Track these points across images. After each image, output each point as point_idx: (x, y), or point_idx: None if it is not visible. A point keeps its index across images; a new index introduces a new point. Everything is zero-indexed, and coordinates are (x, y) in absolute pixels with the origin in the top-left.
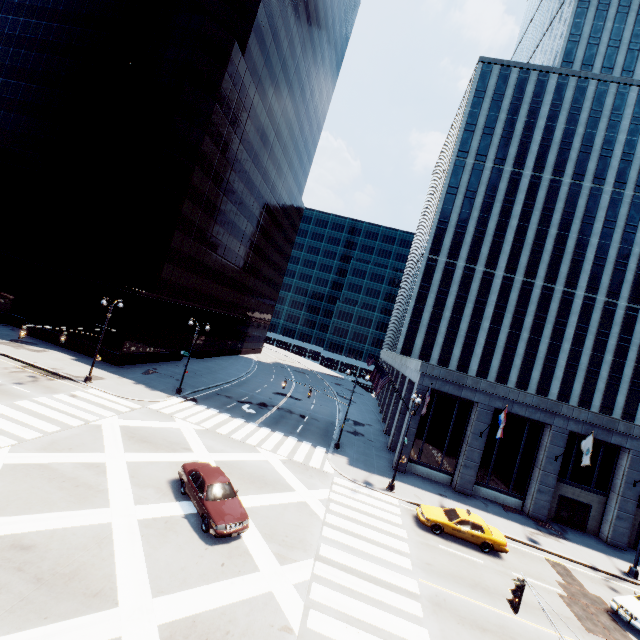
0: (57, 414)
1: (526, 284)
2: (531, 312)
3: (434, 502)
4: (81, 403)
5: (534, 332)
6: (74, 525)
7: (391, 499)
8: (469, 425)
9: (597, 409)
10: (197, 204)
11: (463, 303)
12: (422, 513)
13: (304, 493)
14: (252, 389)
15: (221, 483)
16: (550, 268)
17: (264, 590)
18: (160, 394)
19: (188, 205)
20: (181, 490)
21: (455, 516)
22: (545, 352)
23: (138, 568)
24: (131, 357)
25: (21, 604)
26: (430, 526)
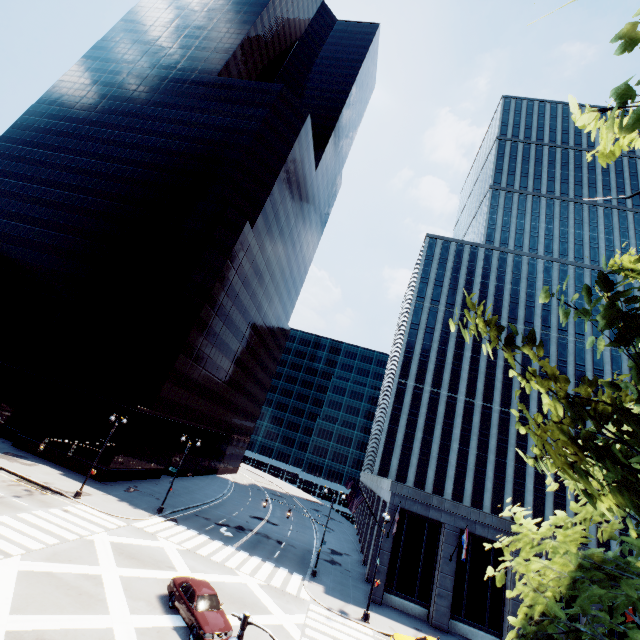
0: (55, 527)
1: (485, 408)
2: (494, 434)
3: (409, 635)
4: (73, 518)
5: (499, 454)
6: (83, 627)
7: (366, 629)
8: (439, 548)
9: None
10: (201, 332)
11: (432, 424)
12: None
13: (281, 616)
14: (229, 511)
15: (209, 594)
16: (503, 394)
17: None
18: (143, 512)
19: (194, 333)
20: (169, 604)
21: None
22: (512, 475)
23: None
24: (116, 473)
25: None
26: None
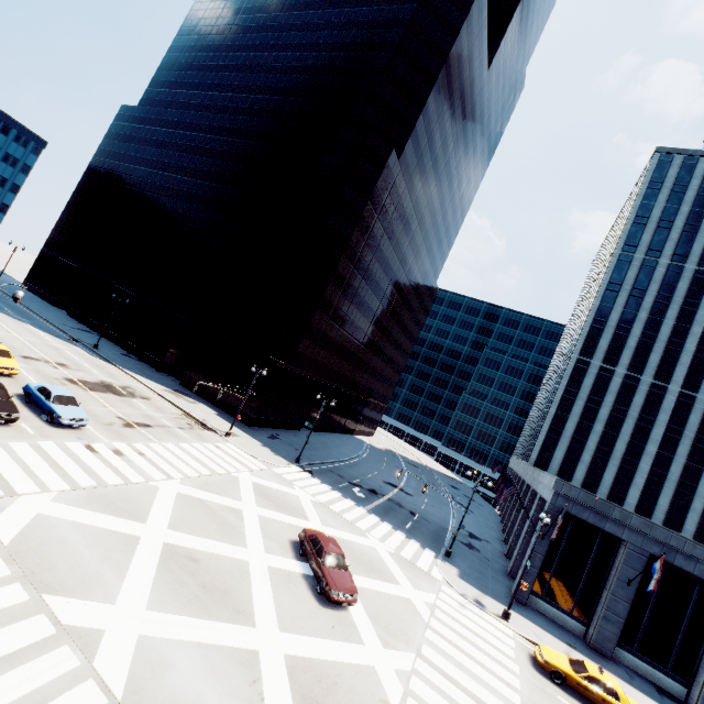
0: (208, 460)
1: None
2: None
3: (558, 649)
4: (223, 454)
5: None
6: (224, 554)
7: (504, 628)
8: (613, 567)
9: None
10: (338, 287)
11: (621, 418)
12: (540, 653)
13: (409, 590)
14: (363, 473)
15: (336, 553)
16: None
17: (368, 662)
18: (282, 460)
19: (331, 288)
20: (300, 551)
21: (582, 669)
22: None
23: (269, 604)
24: (260, 420)
25: (195, 599)
26: (549, 671)
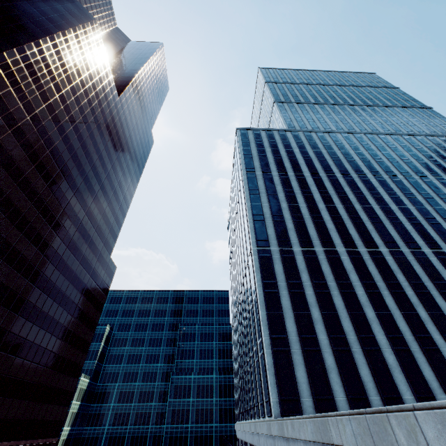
0: None
1: (374, 253)
2: (404, 282)
3: None
4: None
5: (429, 305)
6: None
7: None
8: None
9: None
10: None
11: (326, 292)
12: None
13: None
14: None
15: None
16: (382, 234)
17: None
18: None
19: None
20: None
21: None
22: None
23: None
24: None
25: None
26: None
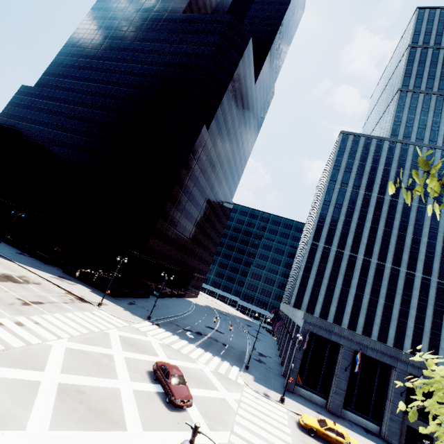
0: (86, 323)
1: (379, 265)
2: (384, 285)
3: (312, 416)
4: (97, 318)
5: (388, 299)
6: (102, 385)
7: (282, 408)
8: (337, 361)
9: (443, 364)
10: (173, 204)
11: (336, 275)
12: (302, 419)
13: (224, 393)
14: (192, 322)
15: (178, 374)
16: (395, 256)
17: (201, 442)
18: (138, 318)
19: (168, 205)
20: (154, 377)
21: (325, 424)
22: (397, 315)
23: (135, 414)
24: (122, 293)
25: (84, 418)
26: (307, 429)
